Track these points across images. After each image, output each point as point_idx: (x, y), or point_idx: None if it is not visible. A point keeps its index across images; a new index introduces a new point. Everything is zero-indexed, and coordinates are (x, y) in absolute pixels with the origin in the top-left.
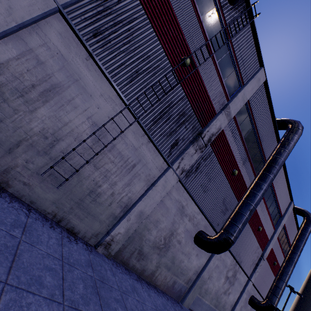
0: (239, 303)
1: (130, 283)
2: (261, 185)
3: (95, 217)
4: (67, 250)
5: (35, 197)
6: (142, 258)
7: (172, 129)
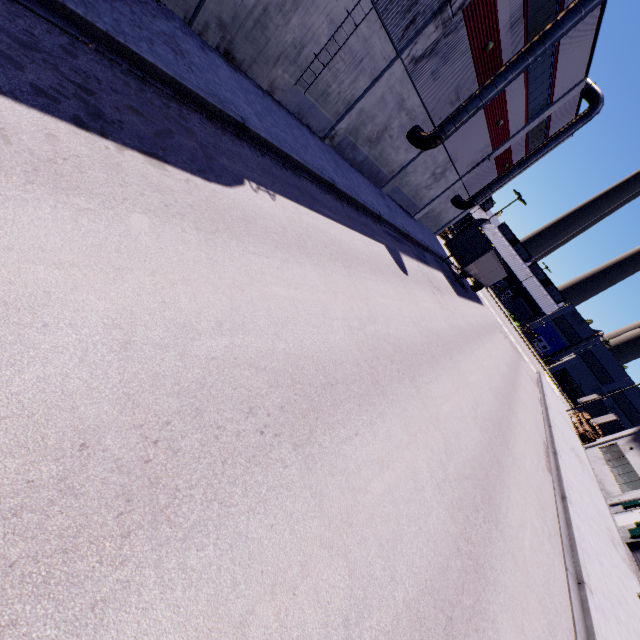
0: (438, 199)
1: (348, 167)
2: (508, 74)
3: (324, 115)
4: (317, 143)
5: (288, 101)
6: (355, 150)
7: (412, 2)
